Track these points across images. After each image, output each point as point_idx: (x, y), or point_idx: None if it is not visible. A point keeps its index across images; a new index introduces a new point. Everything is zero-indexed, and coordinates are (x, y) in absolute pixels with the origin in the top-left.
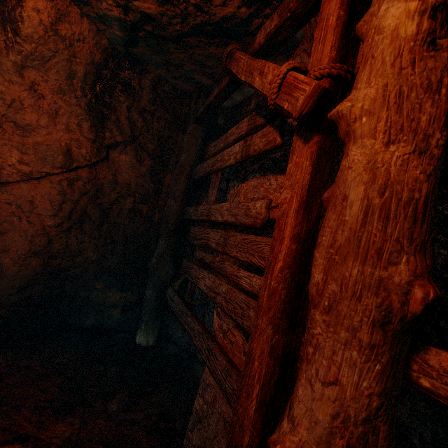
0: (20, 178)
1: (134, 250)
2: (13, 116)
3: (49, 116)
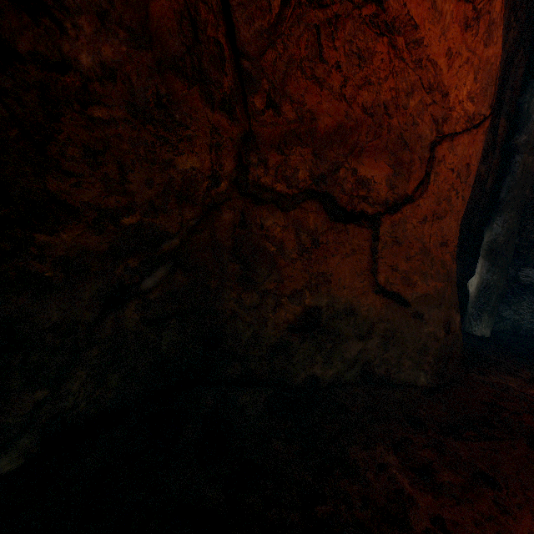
0: (464, 126)
1: (460, 230)
2: (493, 1)
3: (500, 5)
